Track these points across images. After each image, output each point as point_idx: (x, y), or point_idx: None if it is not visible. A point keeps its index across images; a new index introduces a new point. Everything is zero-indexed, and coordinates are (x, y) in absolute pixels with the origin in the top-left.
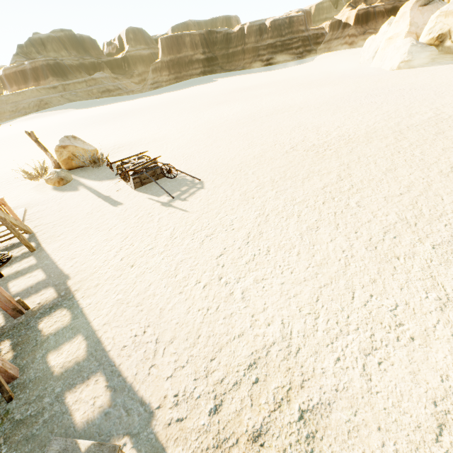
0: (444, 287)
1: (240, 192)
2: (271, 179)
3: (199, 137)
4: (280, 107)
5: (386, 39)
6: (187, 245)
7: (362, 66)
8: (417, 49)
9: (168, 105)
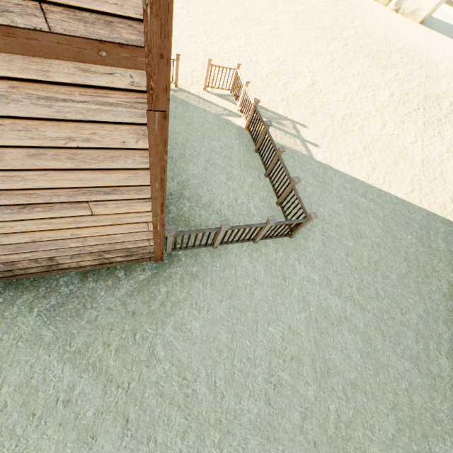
0: (208, 52)
1: None
2: None
3: None
4: None
5: None
6: None
7: None
8: None
9: None
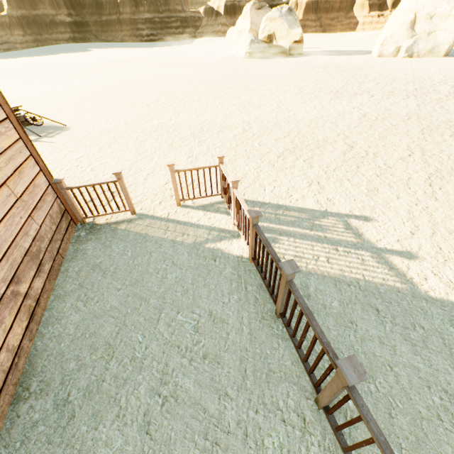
0: (194, 153)
1: (99, 130)
2: (125, 122)
3: (66, 98)
4: (149, 79)
5: (238, 32)
6: (54, 157)
7: (226, 53)
8: (255, 44)
9: (29, 71)
